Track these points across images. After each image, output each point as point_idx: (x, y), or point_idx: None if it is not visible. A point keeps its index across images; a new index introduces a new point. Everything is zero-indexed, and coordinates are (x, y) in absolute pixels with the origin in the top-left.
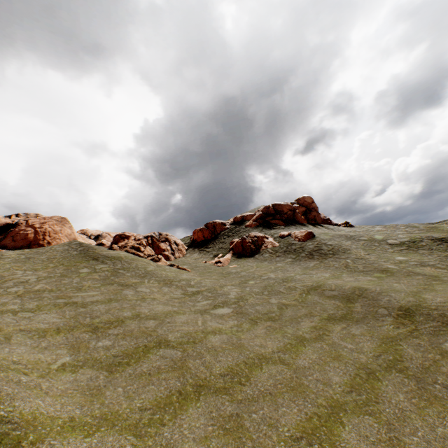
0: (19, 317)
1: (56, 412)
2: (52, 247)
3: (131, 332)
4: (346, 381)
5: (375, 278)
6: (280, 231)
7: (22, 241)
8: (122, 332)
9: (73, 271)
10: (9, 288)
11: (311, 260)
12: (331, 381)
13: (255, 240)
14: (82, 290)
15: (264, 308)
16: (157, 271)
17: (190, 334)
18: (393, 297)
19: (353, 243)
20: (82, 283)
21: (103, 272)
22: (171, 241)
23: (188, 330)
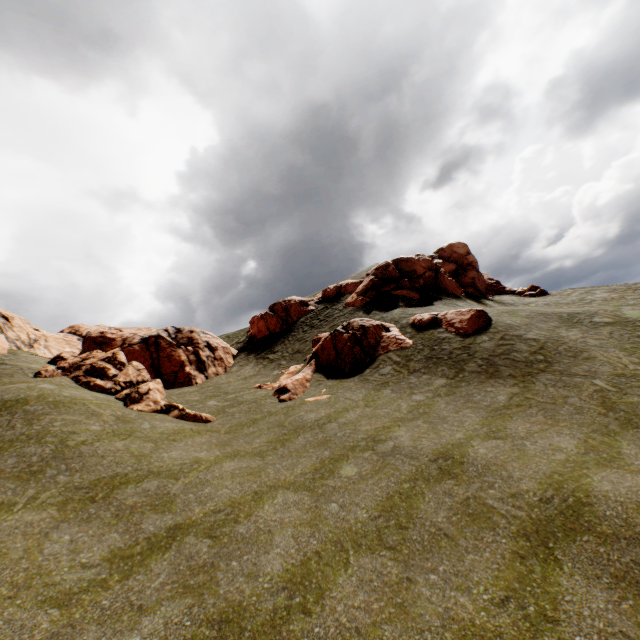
0: None
1: None
2: None
3: None
4: None
5: None
6: (412, 312)
7: None
8: None
9: None
10: None
11: (497, 381)
12: None
13: (362, 335)
14: None
15: None
16: (96, 446)
17: None
18: None
19: (586, 334)
20: None
21: None
22: (200, 344)
23: None
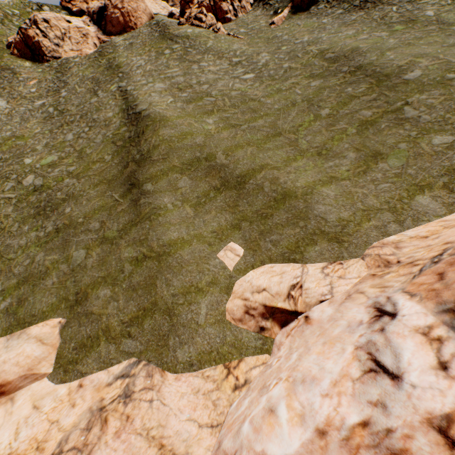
0: (149, 87)
1: (174, 115)
2: (139, 29)
3: (195, 91)
4: (280, 108)
5: (387, 35)
6: None
7: (118, 26)
8: (192, 91)
9: (161, 54)
10: (136, 71)
11: (359, 10)
12: (273, 108)
13: None
14: (170, 69)
15: (275, 73)
16: (214, 46)
17: (222, 91)
18: (364, 57)
19: None
20: (168, 64)
21: (178, 53)
22: None
23: (222, 89)
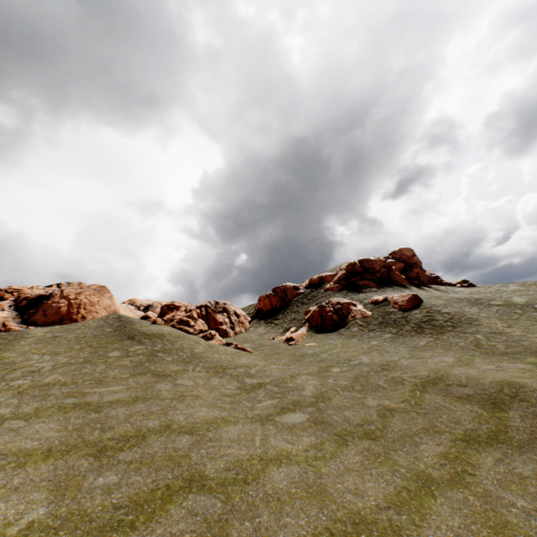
0: (3, 429)
1: None
2: (86, 322)
3: (151, 457)
4: None
5: (531, 366)
6: (371, 295)
7: (53, 315)
8: (138, 457)
9: (100, 355)
10: (13, 381)
11: (421, 335)
12: None
13: (339, 308)
14: (103, 383)
15: (356, 414)
16: (206, 354)
17: (239, 465)
18: None
19: (481, 310)
20: (106, 373)
21: (136, 356)
22: (230, 312)
23: (238, 456)
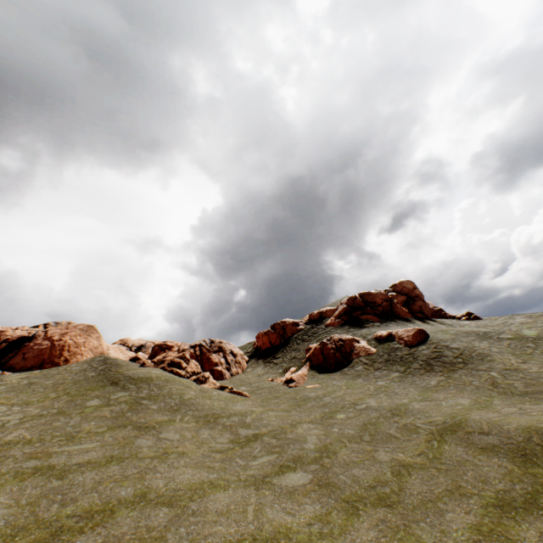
0: None
1: None
2: (69, 366)
3: (117, 541)
4: None
5: None
6: (375, 330)
7: (33, 359)
8: (100, 541)
9: (77, 405)
10: None
11: (431, 373)
12: None
13: (341, 345)
14: (75, 439)
15: (367, 472)
16: (197, 400)
17: None
18: None
19: (492, 345)
20: (80, 426)
21: (118, 405)
22: (226, 351)
23: (226, 536)
